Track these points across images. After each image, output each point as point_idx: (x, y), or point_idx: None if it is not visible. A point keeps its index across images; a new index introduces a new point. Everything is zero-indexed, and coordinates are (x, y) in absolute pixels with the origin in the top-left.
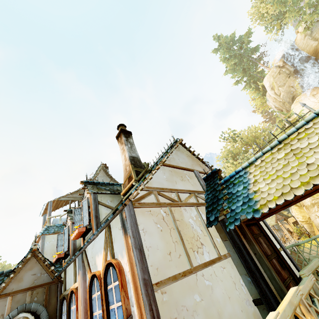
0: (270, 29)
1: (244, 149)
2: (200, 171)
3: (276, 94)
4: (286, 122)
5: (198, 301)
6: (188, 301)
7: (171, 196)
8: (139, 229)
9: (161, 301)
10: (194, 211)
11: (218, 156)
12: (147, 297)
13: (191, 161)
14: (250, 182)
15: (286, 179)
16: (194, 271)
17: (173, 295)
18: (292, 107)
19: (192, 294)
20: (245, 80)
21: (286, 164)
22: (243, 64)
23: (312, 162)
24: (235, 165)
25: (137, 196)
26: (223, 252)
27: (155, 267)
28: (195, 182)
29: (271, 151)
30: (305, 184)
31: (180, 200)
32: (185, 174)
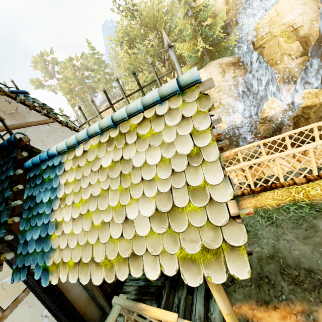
0: None
1: (144, 34)
2: None
3: None
4: (190, 8)
5: None
6: None
7: None
8: None
9: None
10: None
11: (111, 36)
12: None
13: None
14: (58, 195)
15: (94, 232)
16: None
17: None
18: None
19: None
20: None
21: (105, 192)
22: None
23: (133, 219)
24: (129, 56)
25: None
26: (14, 297)
27: None
28: None
29: (101, 137)
30: (108, 266)
31: None
32: None
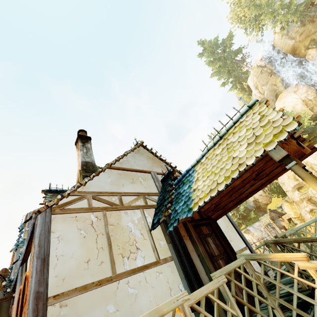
0: (249, 31)
1: None
2: (159, 173)
3: (261, 93)
4: None
5: (111, 312)
6: (96, 313)
7: (111, 200)
8: (53, 236)
9: (57, 315)
10: (138, 214)
11: None
12: (34, 312)
13: (151, 162)
14: (193, 180)
15: (216, 175)
16: (115, 279)
17: (76, 307)
18: (276, 104)
19: (104, 305)
20: (231, 81)
21: (220, 159)
22: (227, 66)
23: (236, 155)
24: None
25: (63, 202)
26: (164, 256)
27: (61, 277)
28: (150, 183)
29: (214, 147)
30: (227, 178)
31: (122, 203)
32: (138, 176)
